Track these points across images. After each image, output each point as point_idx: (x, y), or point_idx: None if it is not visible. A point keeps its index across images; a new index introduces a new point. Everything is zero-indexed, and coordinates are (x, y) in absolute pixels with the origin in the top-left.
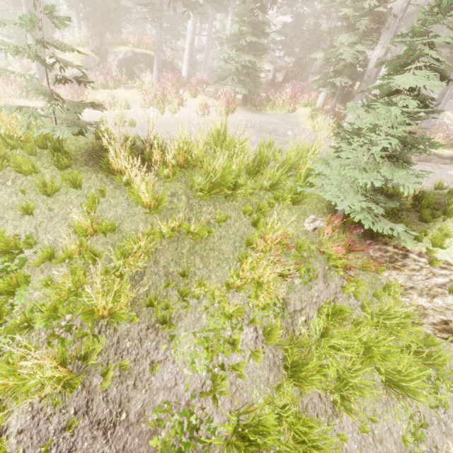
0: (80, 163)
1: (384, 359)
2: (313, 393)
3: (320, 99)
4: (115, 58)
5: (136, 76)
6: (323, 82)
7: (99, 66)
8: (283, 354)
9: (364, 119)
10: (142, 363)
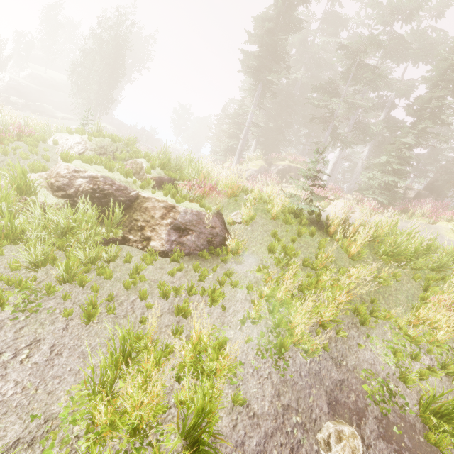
0: (307, 224)
1: None
2: None
3: None
4: (276, 168)
5: (286, 180)
6: None
7: (266, 172)
8: None
9: None
10: (351, 341)
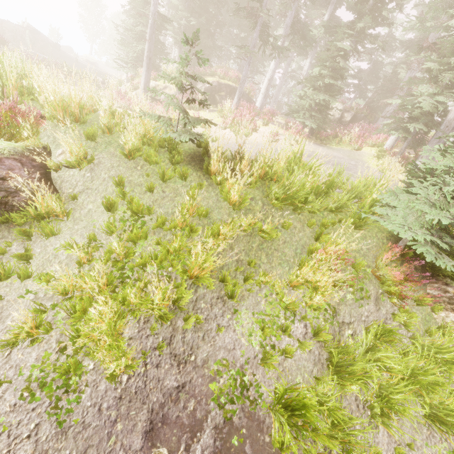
0: (185, 162)
1: (431, 390)
2: (351, 401)
3: (389, 141)
4: (203, 86)
5: (216, 102)
6: (395, 126)
7: (189, 91)
8: (327, 357)
9: (439, 162)
10: (210, 323)
